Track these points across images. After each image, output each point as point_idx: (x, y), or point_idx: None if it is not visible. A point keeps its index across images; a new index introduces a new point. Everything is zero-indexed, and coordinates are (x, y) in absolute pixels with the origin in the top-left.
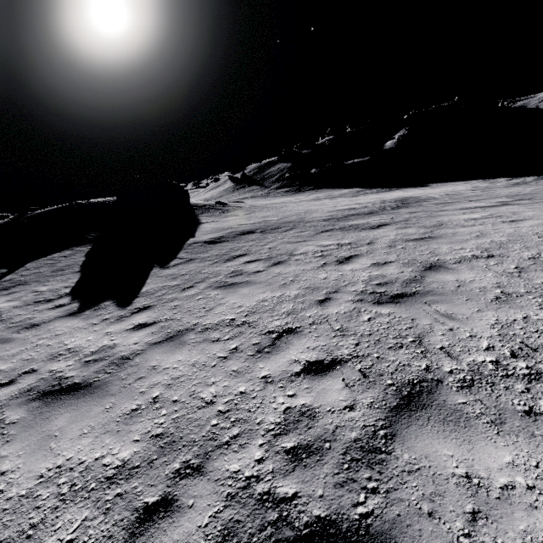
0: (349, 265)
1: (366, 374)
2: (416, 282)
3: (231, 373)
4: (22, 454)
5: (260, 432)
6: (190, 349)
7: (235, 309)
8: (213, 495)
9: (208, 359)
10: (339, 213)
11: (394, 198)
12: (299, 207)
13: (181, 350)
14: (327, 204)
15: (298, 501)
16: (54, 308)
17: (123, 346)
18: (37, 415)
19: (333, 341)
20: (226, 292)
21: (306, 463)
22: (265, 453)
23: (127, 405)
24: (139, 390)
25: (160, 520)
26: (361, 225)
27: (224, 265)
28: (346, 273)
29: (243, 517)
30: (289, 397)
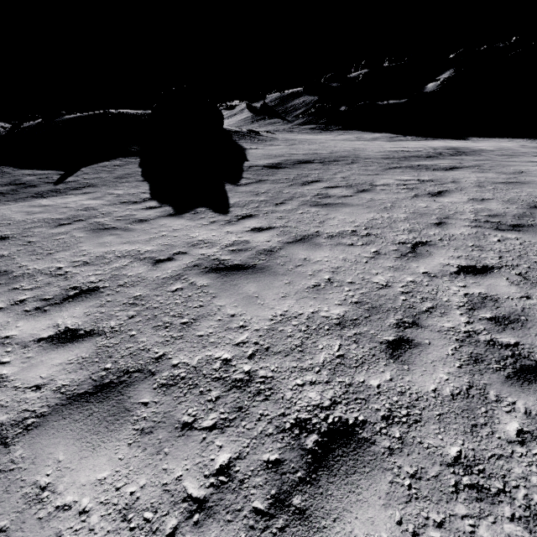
0: (444, 198)
1: (526, 278)
2: (527, 216)
3: (389, 268)
4: (237, 305)
5: (452, 306)
6: (329, 249)
7: (349, 223)
8: (443, 339)
9: (355, 257)
10: (394, 154)
11: (443, 147)
12: (341, 144)
13: (322, 249)
14: (369, 144)
15: (522, 347)
16: (148, 209)
17: (257, 242)
18: (223, 282)
19: (474, 253)
20: (326, 210)
21: (512, 327)
22: (468, 319)
23: (305, 282)
24: (307, 273)
25: (409, 349)
26: (429, 166)
27: (303, 188)
28: (447, 204)
29: (482, 352)
30: (462, 287)
